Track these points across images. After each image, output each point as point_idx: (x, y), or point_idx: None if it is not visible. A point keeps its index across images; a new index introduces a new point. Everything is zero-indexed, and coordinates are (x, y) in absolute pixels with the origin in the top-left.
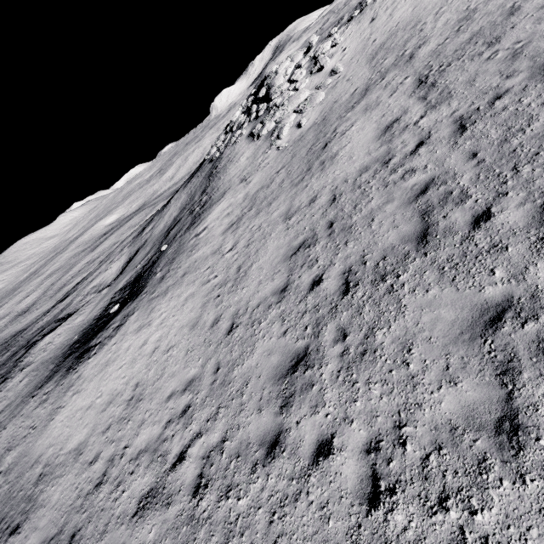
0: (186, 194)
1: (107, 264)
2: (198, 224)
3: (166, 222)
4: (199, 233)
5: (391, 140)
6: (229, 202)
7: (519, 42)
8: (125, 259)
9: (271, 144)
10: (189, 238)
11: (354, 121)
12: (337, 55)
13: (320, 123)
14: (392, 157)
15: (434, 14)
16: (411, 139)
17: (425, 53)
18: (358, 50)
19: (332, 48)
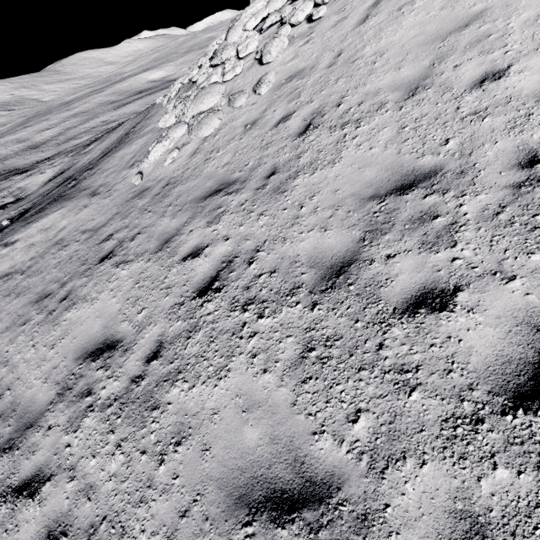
0: (123, 131)
1: (49, 164)
2: (29, 222)
3: (89, 157)
4: (8, 243)
5: (64, 393)
6: (54, 221)
7: (297, 460)
8: (53, 174)
9: (142, 158)
10: (3, 241)
11: (140, 254)
12: (294, 45)
13: (165, 188)
14: (13, 448)
15: (408, 93)
16: (46, 447)
17: (294, 202)
18: (306, 64)
19: (310, 19)
